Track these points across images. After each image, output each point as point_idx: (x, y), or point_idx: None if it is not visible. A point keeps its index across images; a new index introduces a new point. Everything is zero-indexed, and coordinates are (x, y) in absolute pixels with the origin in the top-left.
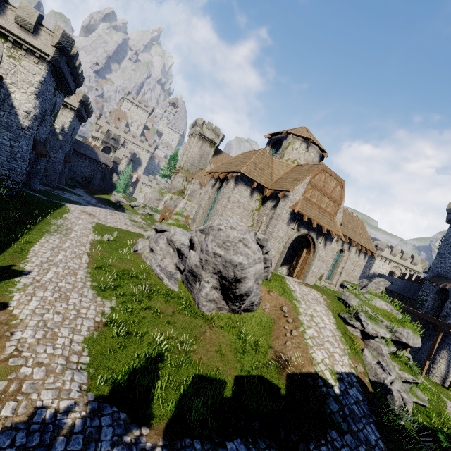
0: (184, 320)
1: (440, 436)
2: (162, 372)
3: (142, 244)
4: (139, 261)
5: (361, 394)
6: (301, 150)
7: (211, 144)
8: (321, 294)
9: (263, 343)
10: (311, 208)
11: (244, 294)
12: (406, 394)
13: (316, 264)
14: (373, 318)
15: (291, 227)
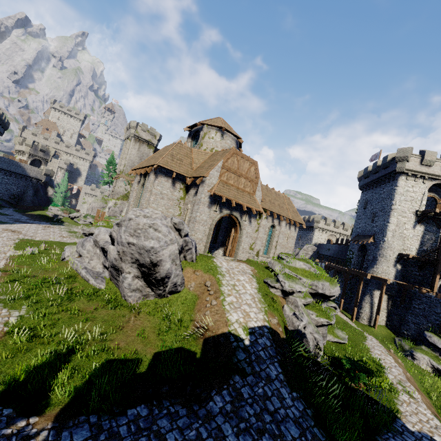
0: (107, 314)
1: (343, 361)
2: (69, 365)
3: (69, 250)
4: (66, 267)
5: (270, 341)
6: (217, 138)
7: (148, 145)
8: (250, 266)
9: (187, 318)
10: (228, 190)
11: (164, 277)
12: (317, 334)
13: (245, 241)
14: (291, 277)
15: (213, 210)
